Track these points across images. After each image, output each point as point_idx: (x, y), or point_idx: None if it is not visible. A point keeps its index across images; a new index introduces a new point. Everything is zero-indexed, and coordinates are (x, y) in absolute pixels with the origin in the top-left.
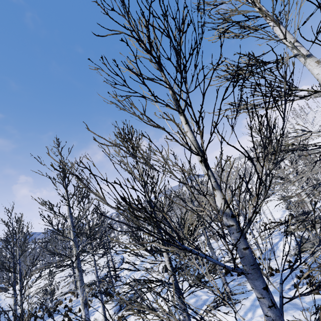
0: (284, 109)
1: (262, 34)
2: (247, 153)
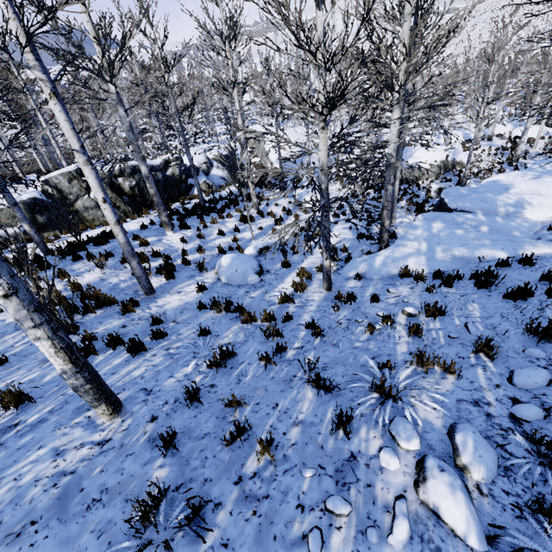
0: None
1: None
2: None
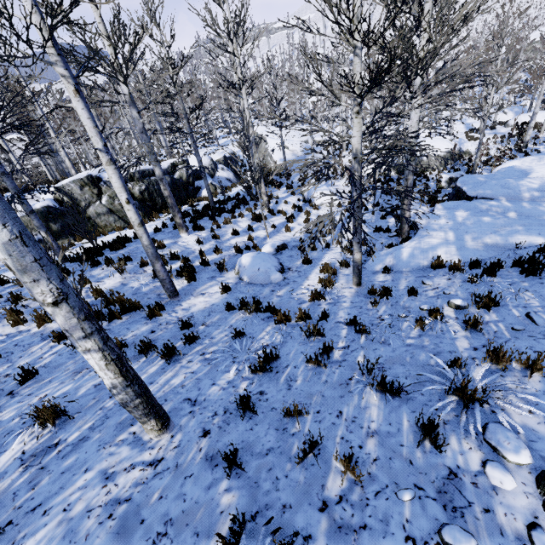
0: None
1: None
2: None
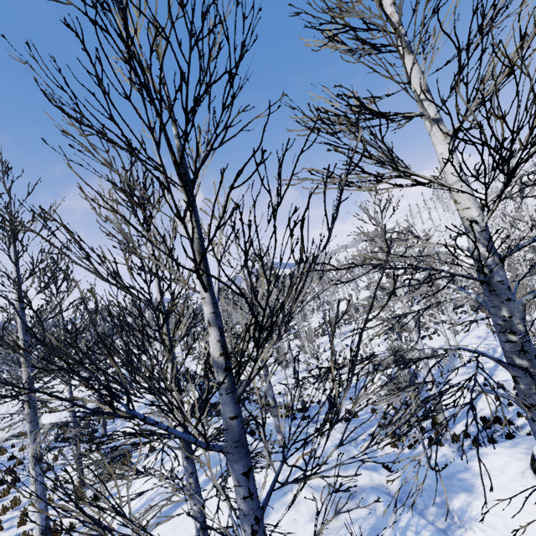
0: (333, 217)
1: (379, 65)
2: (238, 288)
